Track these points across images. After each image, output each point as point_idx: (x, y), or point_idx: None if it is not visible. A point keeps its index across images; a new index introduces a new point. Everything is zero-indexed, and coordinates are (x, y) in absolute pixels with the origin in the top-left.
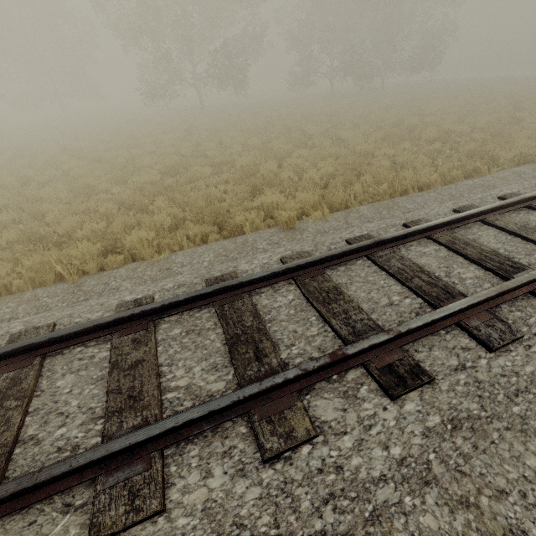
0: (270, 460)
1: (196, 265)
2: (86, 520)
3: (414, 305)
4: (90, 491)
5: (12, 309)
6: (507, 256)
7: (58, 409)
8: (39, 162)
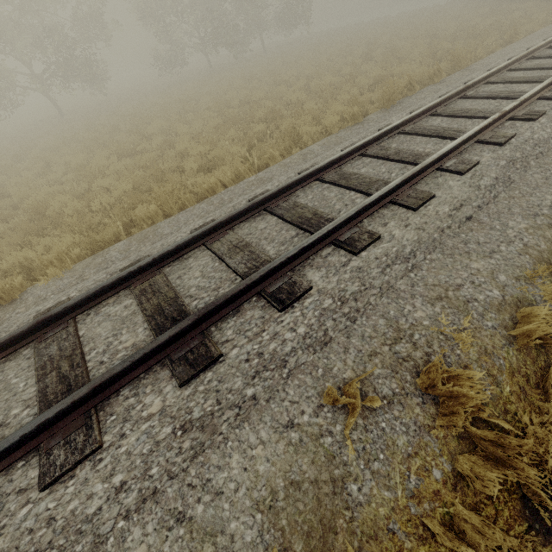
0: None
1: None
2: None
3: (24, 421)
4: None
5: None
6: (183, 302)
7: None
8: None
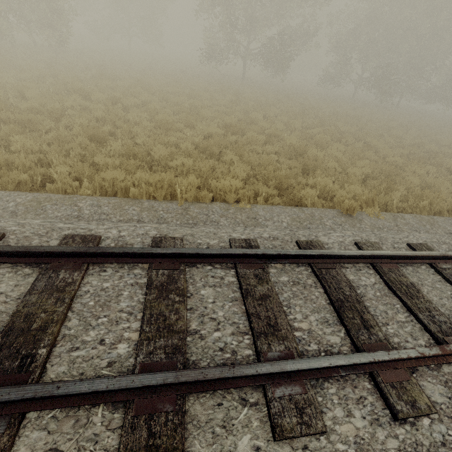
0: (399, 419)
1: (277, 222)
2: (263, 417)
3: None
4: (258, 393)
5: (137, 212)
6: None
7: (210, 314)
8: (119, 86)
